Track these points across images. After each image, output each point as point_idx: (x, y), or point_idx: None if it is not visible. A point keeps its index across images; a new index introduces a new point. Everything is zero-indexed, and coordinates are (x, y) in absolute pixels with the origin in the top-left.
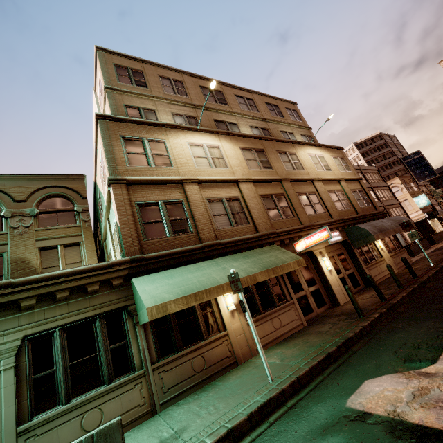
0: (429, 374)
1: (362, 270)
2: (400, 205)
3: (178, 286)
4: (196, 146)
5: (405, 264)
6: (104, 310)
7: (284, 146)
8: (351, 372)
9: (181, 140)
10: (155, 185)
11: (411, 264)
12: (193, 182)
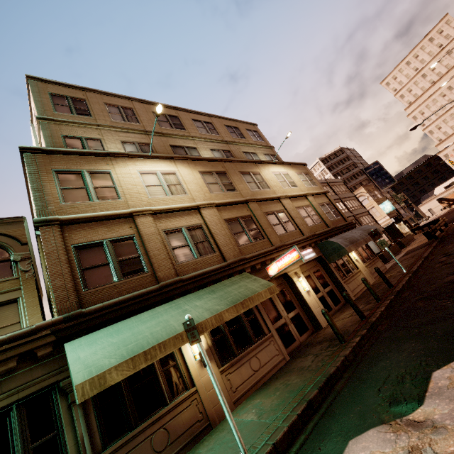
0: (418, 422)
1: (340, 285)
2: (368, 213)
3: (124, 344)
4: (148, 174)
5: (379, 275)
6: (24, 394)
7: (246, 166)
8: (334, 427)
9: (130, 169)
10: (98, 222)
11: (386, 271)
12: (146, 214)
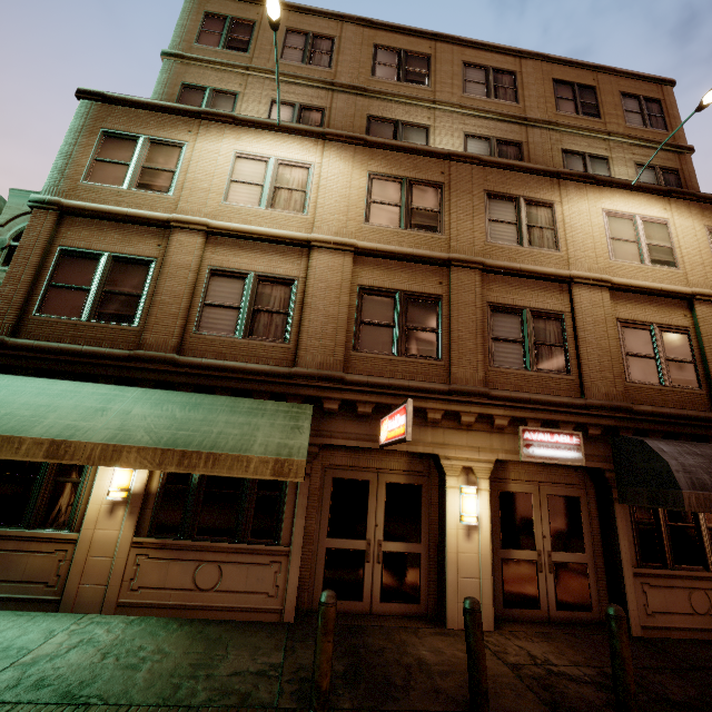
0: None
1: (617, 572)
2: None
3: None
4: (252, 160)
5: None
6: None
7: (521, 182)
8: None
9: (224, 146)
10: (117, 224)
11: None
12: (196, 229)
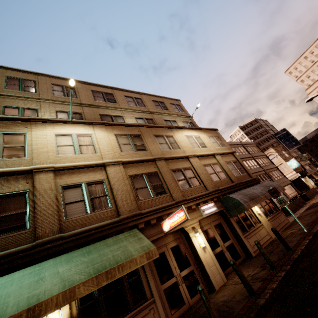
0: None
1: (240, 240)
2: (277, 169)
3: None
4: (64, 136)
5: (276, 236)
6: None
7: (161, 131)
8: None
9: (47, 132)
10: None
11: (289, 225)
12: (47, 170)
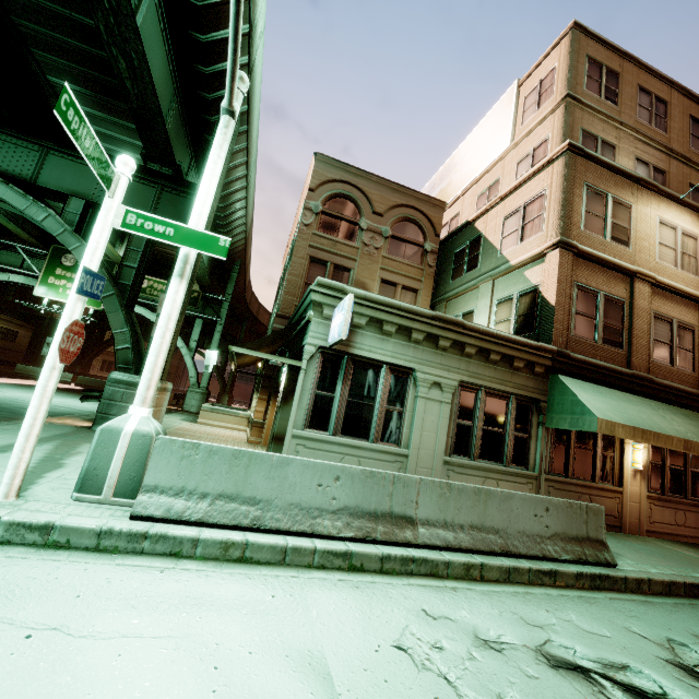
0: None
1: None
2: None
3: (617, 410)
4: (667, 226)
5: None
6: (521, 393)
7: None
8: None
9: (651, 211)
10: (600, 267)
11: None
12: (647, 281)
